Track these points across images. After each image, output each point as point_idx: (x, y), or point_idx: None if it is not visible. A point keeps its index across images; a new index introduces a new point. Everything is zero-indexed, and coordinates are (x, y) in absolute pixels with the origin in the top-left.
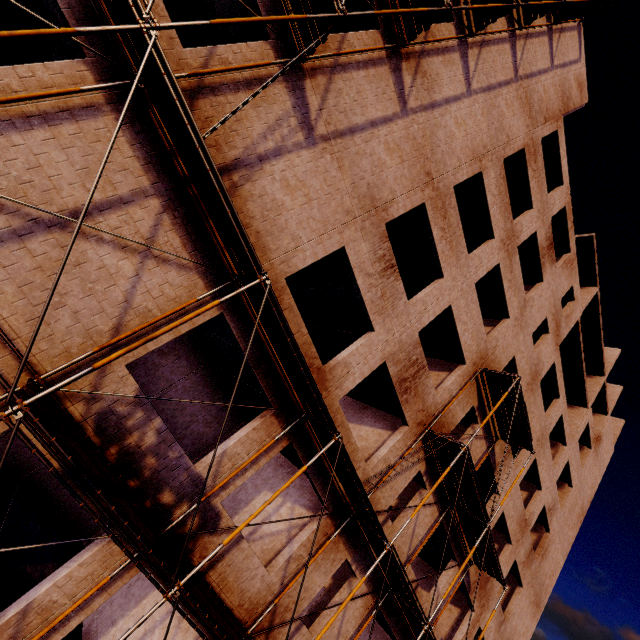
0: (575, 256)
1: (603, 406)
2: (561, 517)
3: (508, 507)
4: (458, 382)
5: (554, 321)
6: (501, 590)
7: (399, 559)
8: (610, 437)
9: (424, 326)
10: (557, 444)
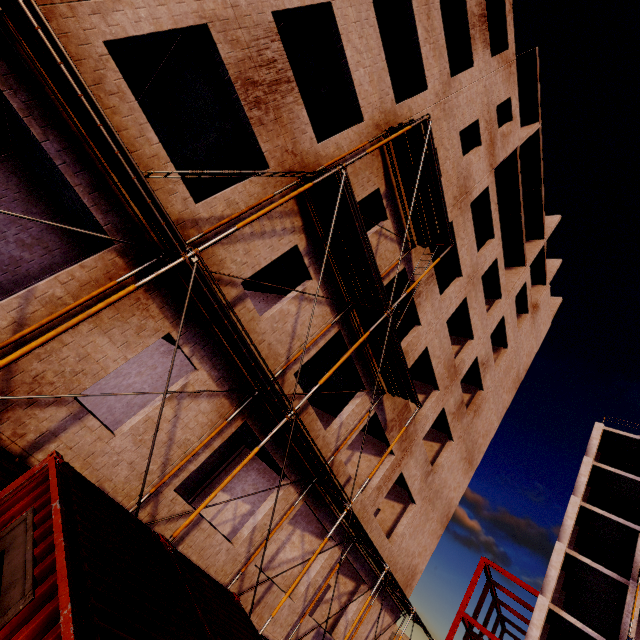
0: (514, 58)
1: (542, 275)
2: (496, 377)
3: (433, 344)
4: (352, 140)
5: (488, 132)
6: (432, 448)
7: (218, 287)
8: (548, 309)
9: (283, 9)
10: (493, 301)
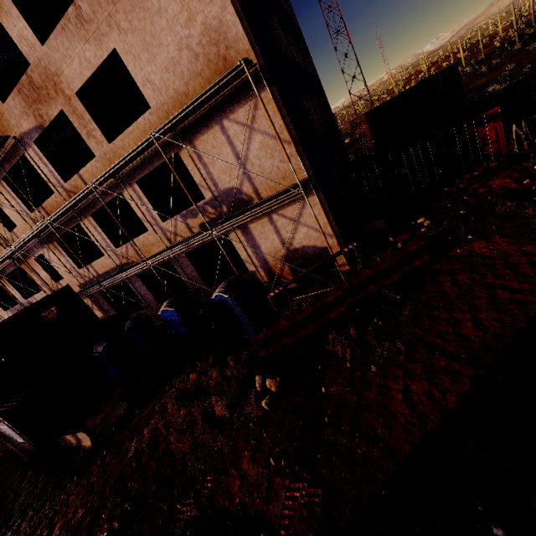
0: None
1: None
2: None
3: None
4: None
5: None
6: None
7: None
8: None
9: None
10: None
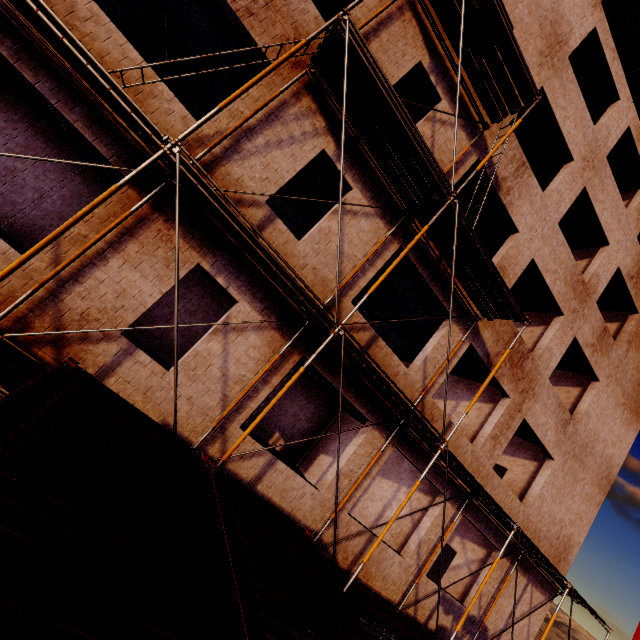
0: None
1: None
2: None
3: (542, 255)
4: (371, 8)
5: None
6: (569, 395)
7: (212, 181)
8: None
9: None
10: (634, 193)
